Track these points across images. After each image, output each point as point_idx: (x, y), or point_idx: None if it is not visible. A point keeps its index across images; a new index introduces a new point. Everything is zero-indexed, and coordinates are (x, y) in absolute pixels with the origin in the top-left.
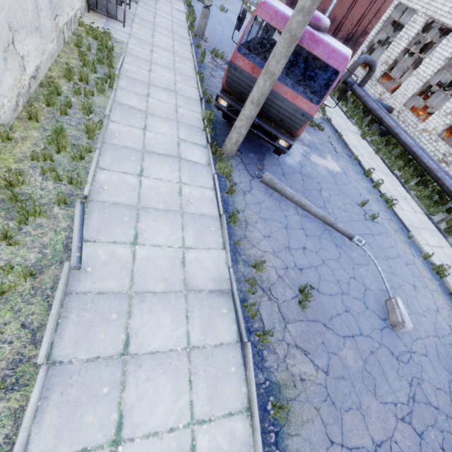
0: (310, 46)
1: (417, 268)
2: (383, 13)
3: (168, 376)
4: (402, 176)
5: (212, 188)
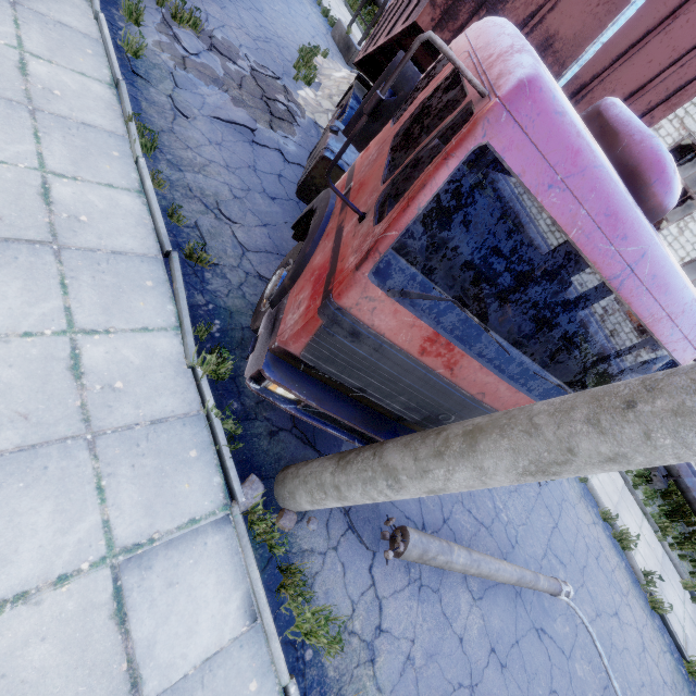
0: (642, 301)
1: (605, 554)
2: (688, 97)
3: None
4: None
5: None
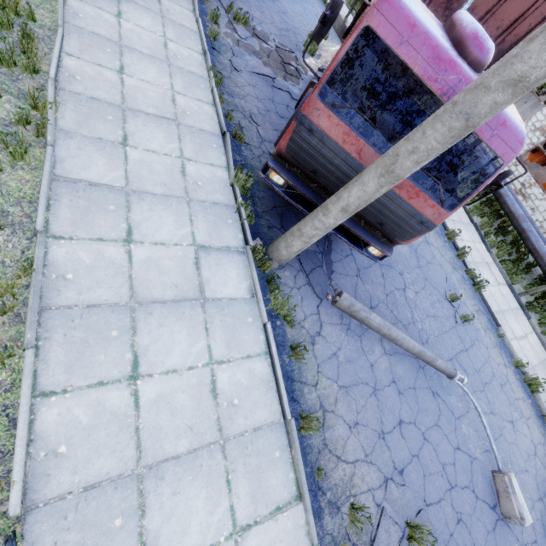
0: None
1: (511, 387)
2: None
3: None
4: (482, 226)
5: (265, 351)
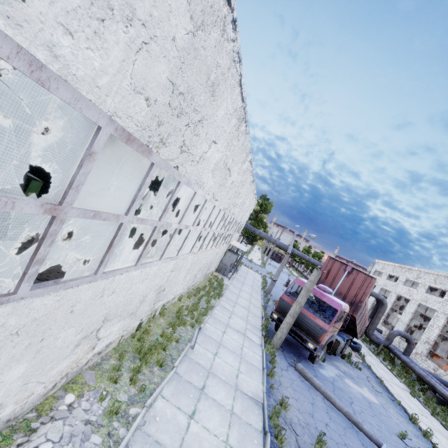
0: (320, 297)
1: None
2: (367, 294)
3: (219, 413)
4: None
5: (261, 356)
